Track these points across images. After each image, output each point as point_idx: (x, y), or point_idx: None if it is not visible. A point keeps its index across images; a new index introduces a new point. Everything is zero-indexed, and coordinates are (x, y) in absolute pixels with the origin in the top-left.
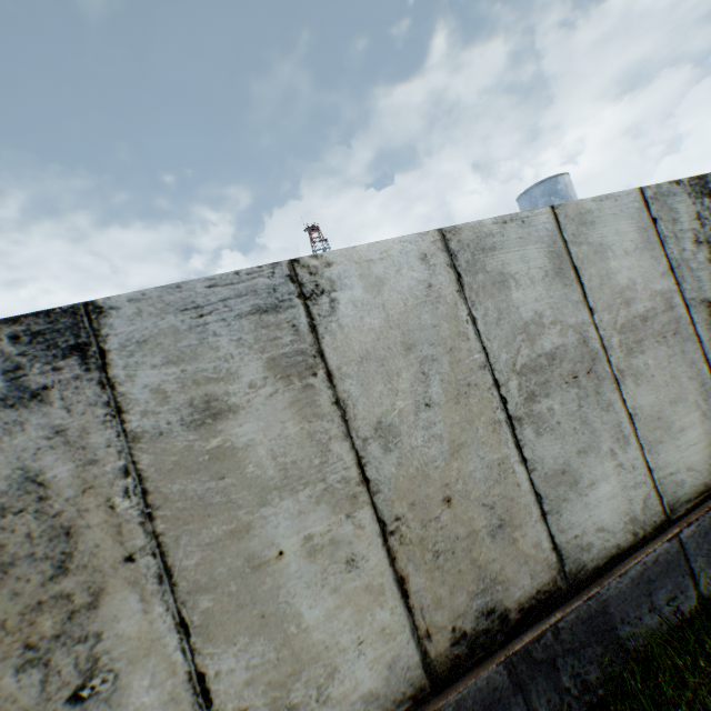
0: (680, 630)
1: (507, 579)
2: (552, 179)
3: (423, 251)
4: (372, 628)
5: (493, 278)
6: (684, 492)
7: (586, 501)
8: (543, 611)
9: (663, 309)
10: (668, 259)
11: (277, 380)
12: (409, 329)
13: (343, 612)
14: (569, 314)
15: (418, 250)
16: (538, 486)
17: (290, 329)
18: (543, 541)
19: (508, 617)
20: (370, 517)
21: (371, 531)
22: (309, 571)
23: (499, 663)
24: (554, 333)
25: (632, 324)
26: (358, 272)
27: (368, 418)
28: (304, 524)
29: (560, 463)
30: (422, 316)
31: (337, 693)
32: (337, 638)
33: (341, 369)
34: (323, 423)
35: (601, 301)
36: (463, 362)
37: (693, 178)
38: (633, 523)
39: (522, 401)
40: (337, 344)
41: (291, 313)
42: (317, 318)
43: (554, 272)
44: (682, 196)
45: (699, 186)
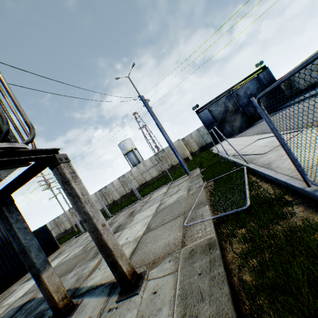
0: None
1: None
2: (119, 144)
3: None
4: None
5: None
6: None
7: None
8: None
9: None
10: None
11: None
12: None
13: None
14: None
15: None
16: None
17: None
18: None
19: None
20: None
21: None
22: None
23: None
24: None
25: None
26: None
27: None
28: None
29: None
30: None
31: None
32: None
33: None
34: None
35: None
36: None
37: None
38: None
39: None
40: None
41: None
42: None
43: None
44: None
45: None
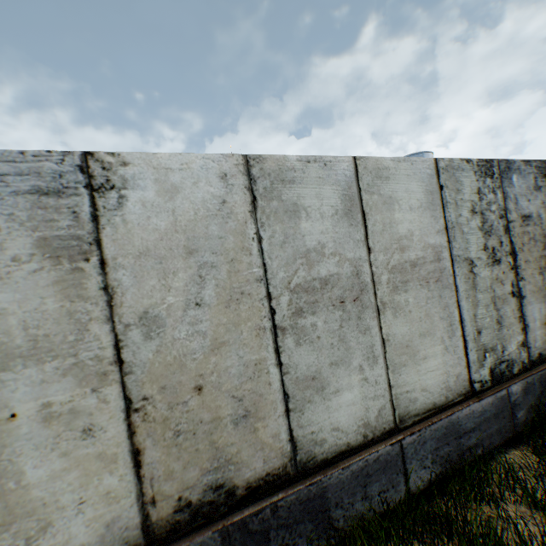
0: (377, 519)
1: (241, 461)
2: (420, 154)
3: (224, 171)
4: (97, 491)
5: (287, 206)
6: (416, 408)
7: (328, 404)
8: (269, 490)
9: (433, 260)
10: (446, 220)
11: (45, 258)
12: (195, 236)
13: (70, 474)
14: (349, 250)
15: (219, 169)
16: (288, 386)
17: (70, 214)
18: (282, 433)
19: (235, 492)
20: (117, 393)
21: (116, 406)
22: (41, 435)
23: (215, 531)
24: (333, 263)
25: (403, 267)
26: (154, 176)
27: (135, 307)
28: (46, 393)
29: (313, 371)
30: (211, 226)
31: (47, 545)
32: (58, 496)
33: (117, 259)
34: (87, 305)
35: (380, 244)
36: (241, 273)
37: (482, 160)
38: (367, 427)
39: (290, 314)
40: (117, 237)
41: (75, 200)
42: (101, 209)
43: (344, 212)
44: (470, 172)
45: (485, 167)
